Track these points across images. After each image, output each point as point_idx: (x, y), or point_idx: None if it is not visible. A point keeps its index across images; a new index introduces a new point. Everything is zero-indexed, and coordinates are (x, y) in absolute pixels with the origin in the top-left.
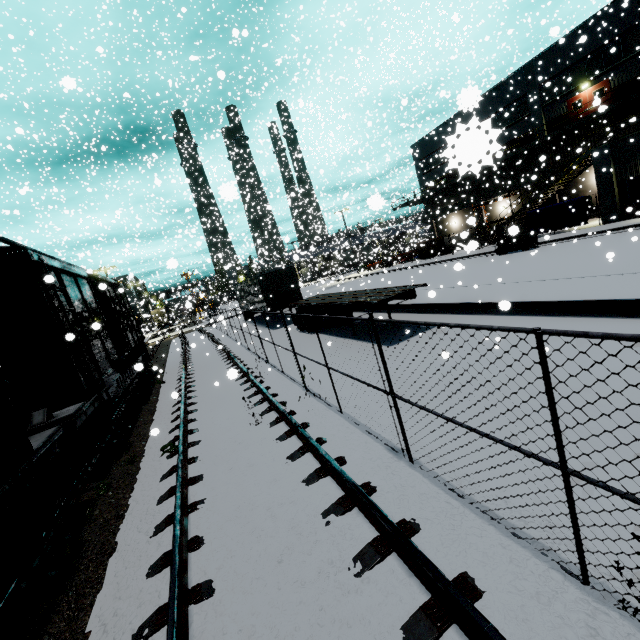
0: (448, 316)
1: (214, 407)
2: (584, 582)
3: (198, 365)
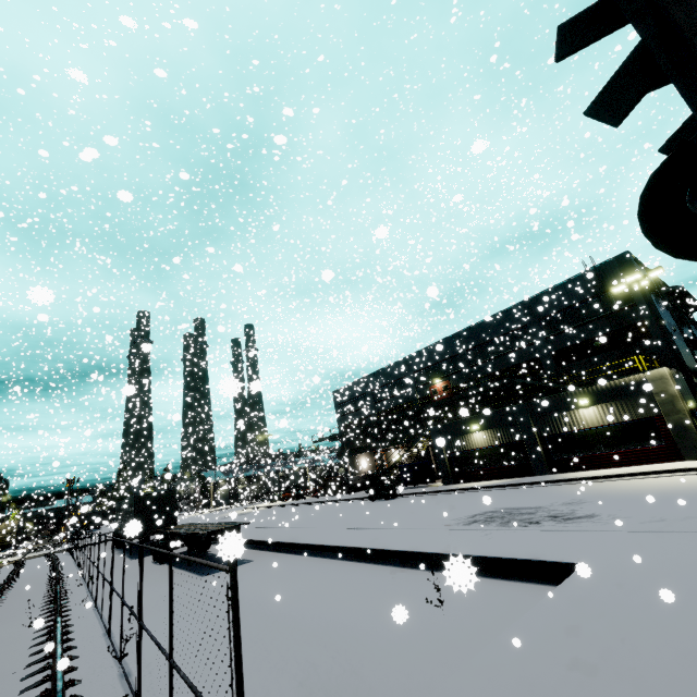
0: (270, 553)
1: (3, 623)
2: (120, 660)
3: (15, 592)
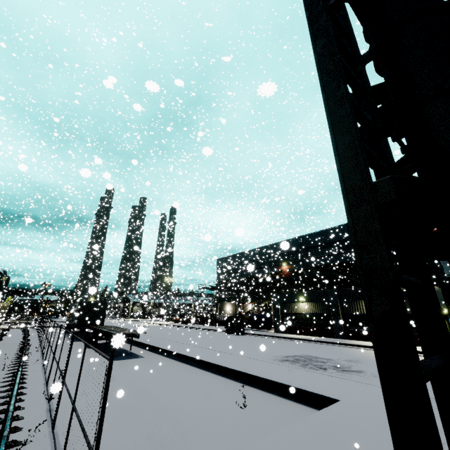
0: (155, 354)
1: None
2: (49, 401)
3: None
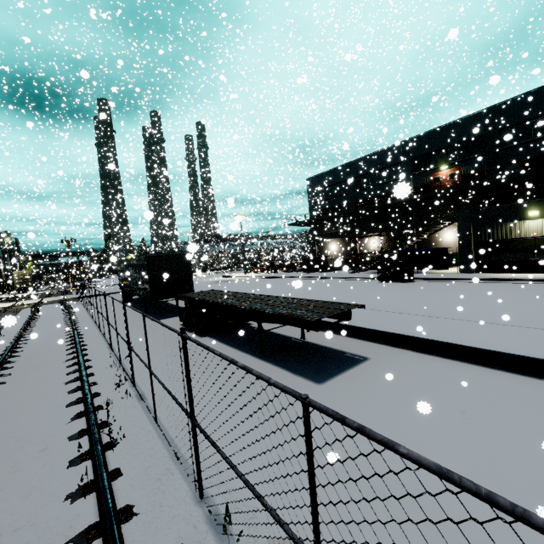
0: (374, 345)
1: None
2: None
3: (23, 364)
